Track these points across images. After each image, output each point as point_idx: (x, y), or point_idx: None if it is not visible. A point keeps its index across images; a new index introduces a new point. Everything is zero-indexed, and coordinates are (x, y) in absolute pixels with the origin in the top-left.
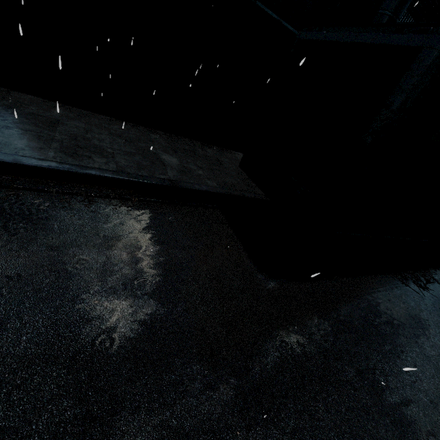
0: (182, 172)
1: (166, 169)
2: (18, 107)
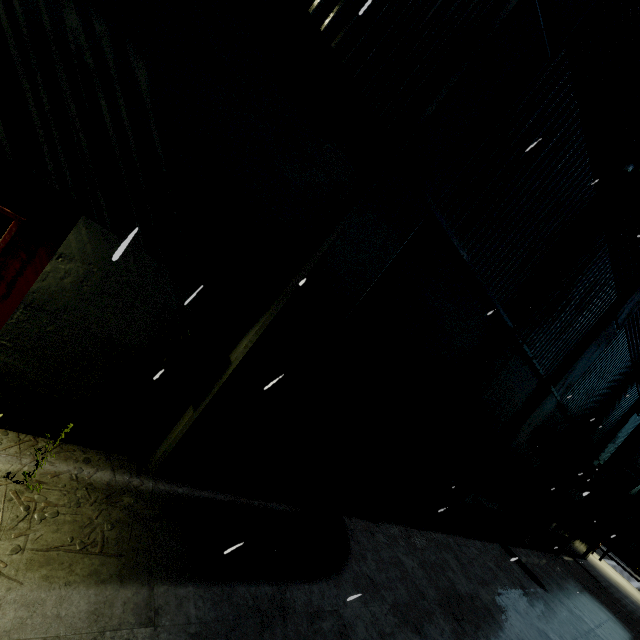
0: (632, 636)
1: (630, 636)
2: (558, 582)
